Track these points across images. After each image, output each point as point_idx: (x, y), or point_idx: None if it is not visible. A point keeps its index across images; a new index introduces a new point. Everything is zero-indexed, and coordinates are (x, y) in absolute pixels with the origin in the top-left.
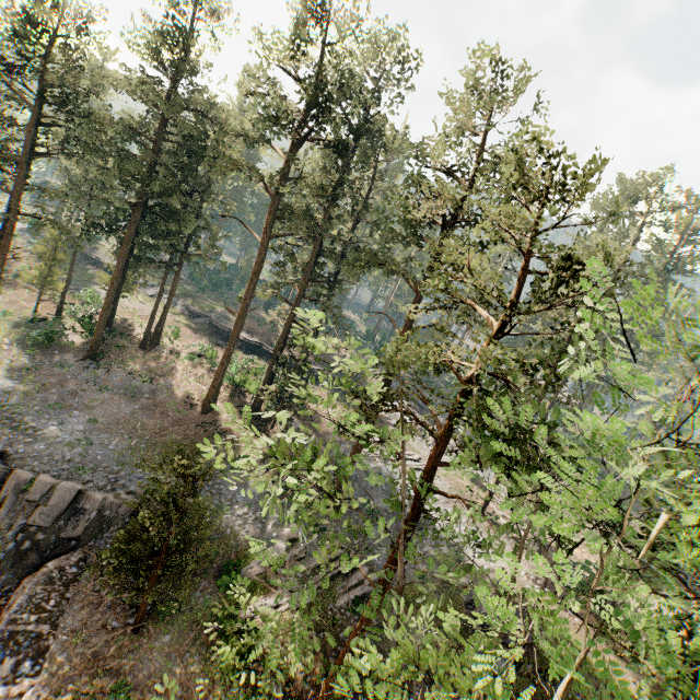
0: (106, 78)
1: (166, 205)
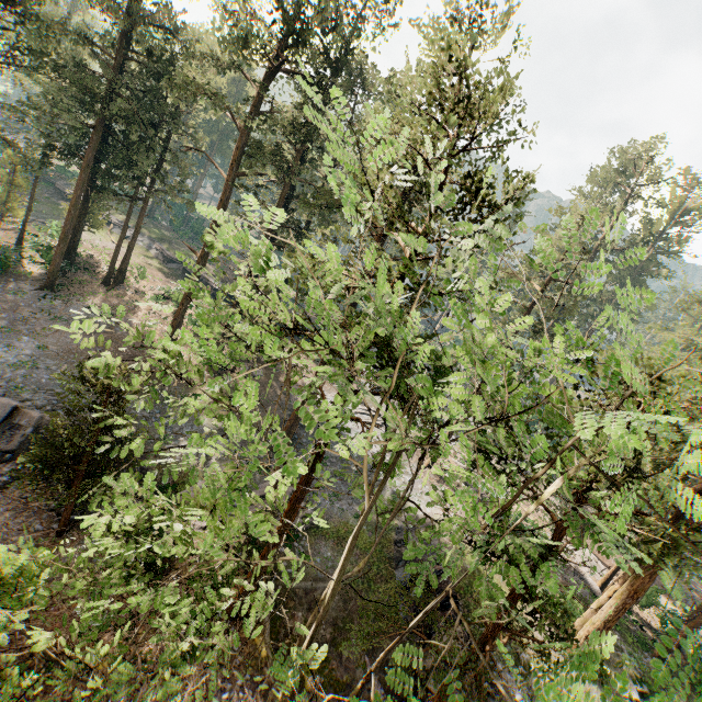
0: None
1: (129, 131)
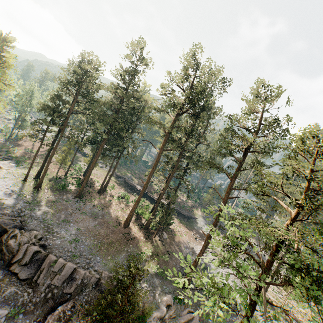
0: (102, 85)
1: (118, 133)
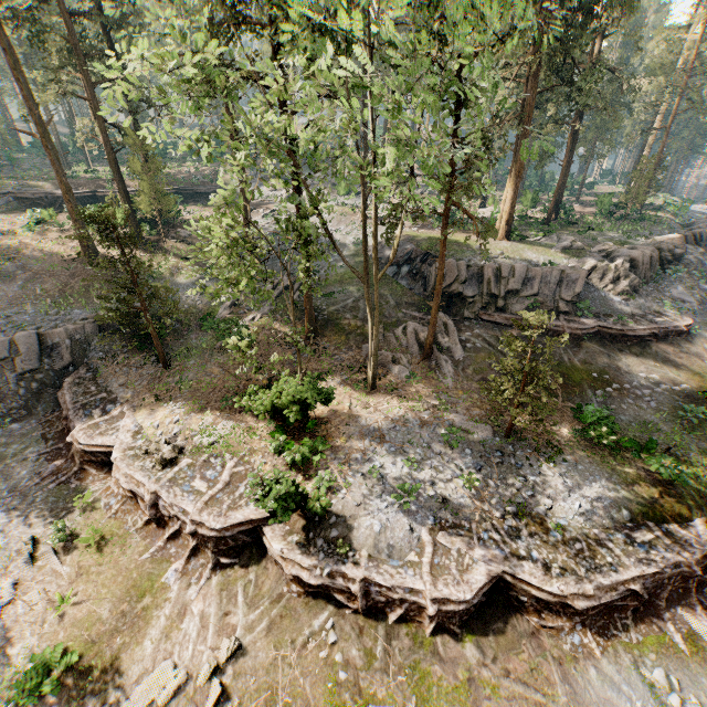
0: None
1: None
